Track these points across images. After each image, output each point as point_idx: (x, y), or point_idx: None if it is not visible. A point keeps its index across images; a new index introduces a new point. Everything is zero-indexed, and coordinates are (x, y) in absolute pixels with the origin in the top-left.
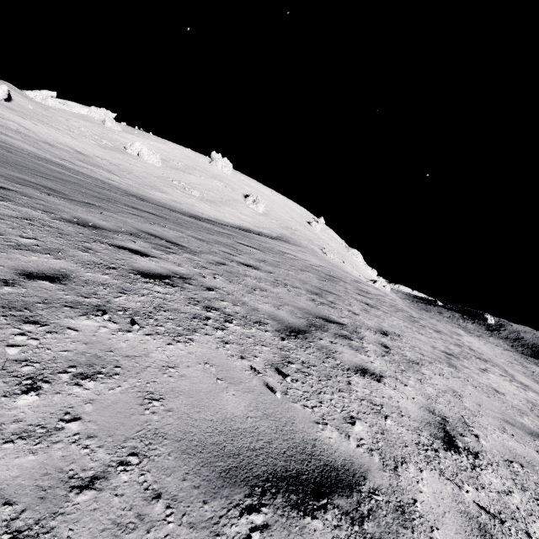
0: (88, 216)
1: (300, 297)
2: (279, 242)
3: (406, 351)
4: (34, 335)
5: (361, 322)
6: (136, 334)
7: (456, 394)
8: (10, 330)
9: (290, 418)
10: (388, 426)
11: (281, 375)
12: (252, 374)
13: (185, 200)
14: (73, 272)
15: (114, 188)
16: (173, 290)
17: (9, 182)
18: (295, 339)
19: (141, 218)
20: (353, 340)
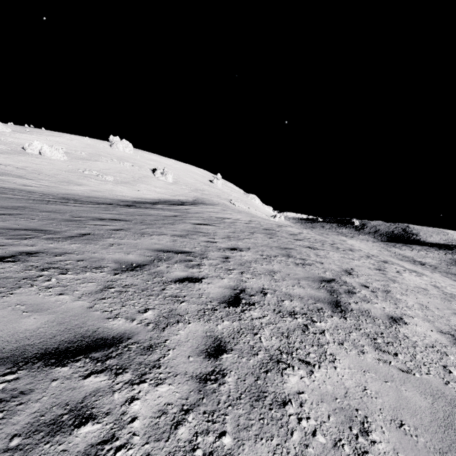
0: (116, 255)
1: (290, 266)
2: (204, 208)
3: (373, 283)
4: (302, 415)
5: (332, 269)
6: (317, 371)
7: (425, 307)
8: (292, 420)
9: (439, 390)
10: (455, 361)
11: (388, 354)
12: (384, 364)
13: (103, 187)
14: (213, 331)
15: (44, 196)
16: (259, 309)
17: (14, 240)
18: (347, 314)
19: (127, 232)
20: (356, 293)
